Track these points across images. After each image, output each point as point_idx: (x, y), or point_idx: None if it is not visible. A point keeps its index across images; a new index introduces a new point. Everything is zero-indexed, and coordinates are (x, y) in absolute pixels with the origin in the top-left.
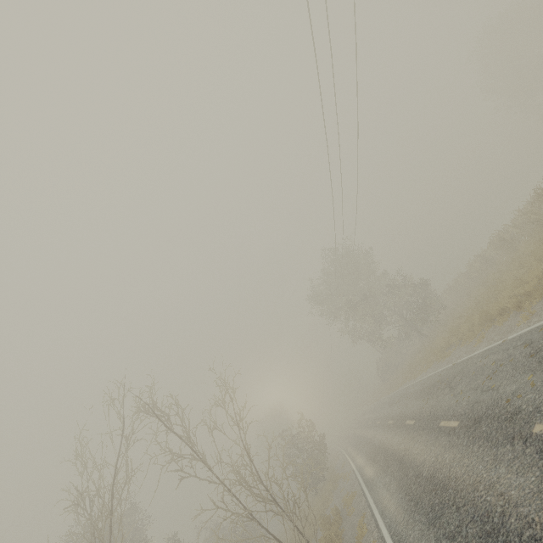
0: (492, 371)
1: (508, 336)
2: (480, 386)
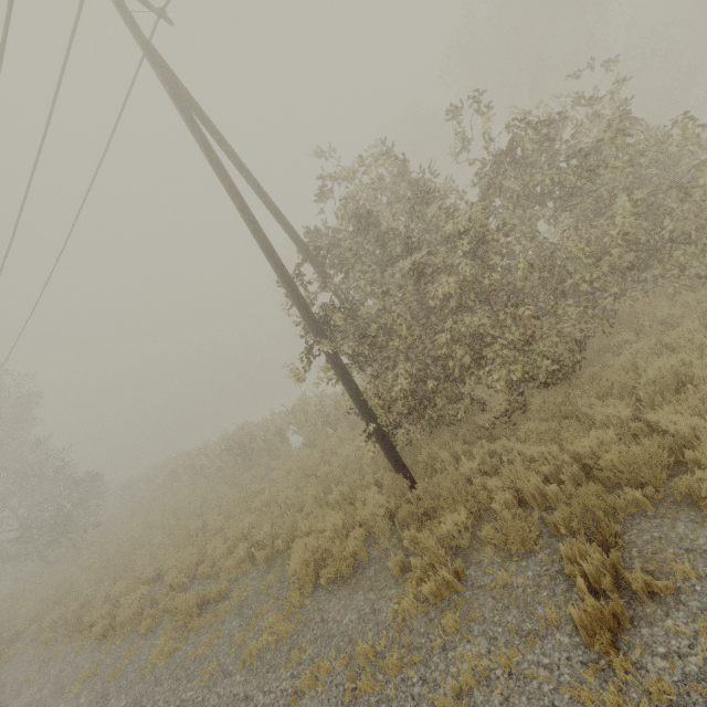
0: None
1: None
2: None
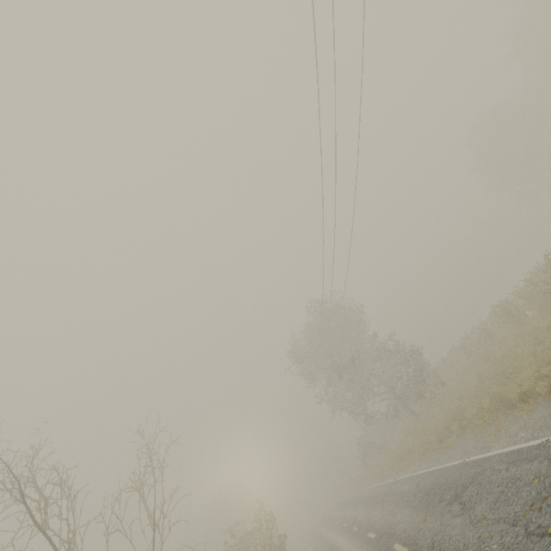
0: (537, 494)
1: (546, 435)
2: (521, 520)
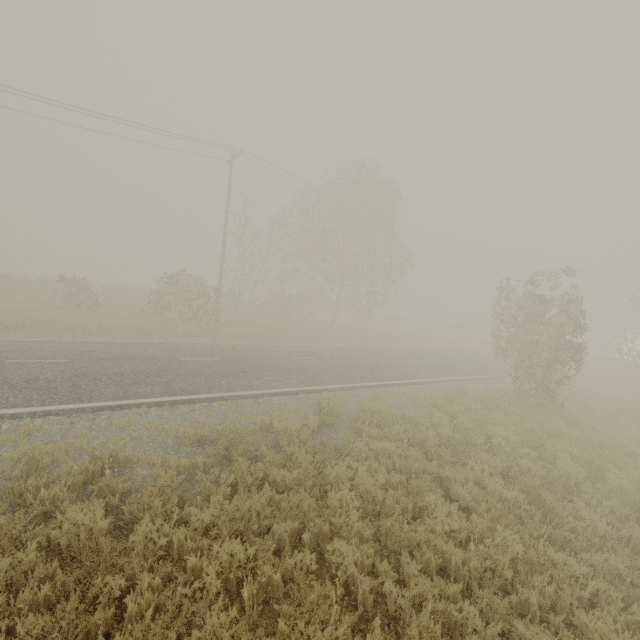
0: None
1: None
2: None
